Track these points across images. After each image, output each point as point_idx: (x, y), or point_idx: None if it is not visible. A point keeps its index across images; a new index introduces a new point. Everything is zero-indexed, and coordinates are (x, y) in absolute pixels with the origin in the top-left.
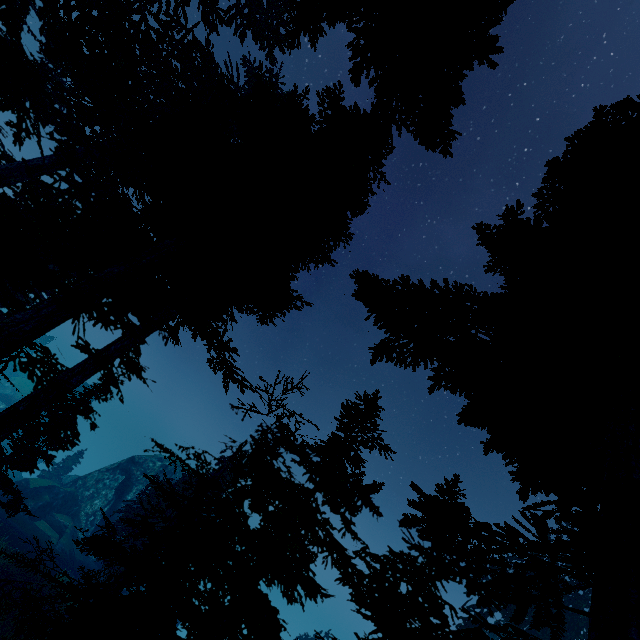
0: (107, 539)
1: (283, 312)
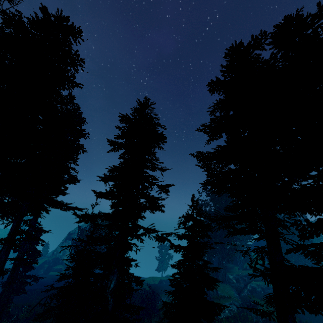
0: (63, 276)
1: (79, 181)
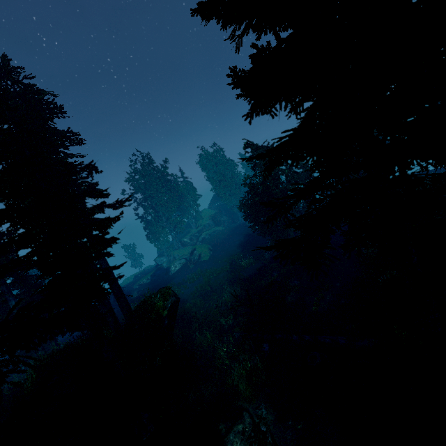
0: None
1: None
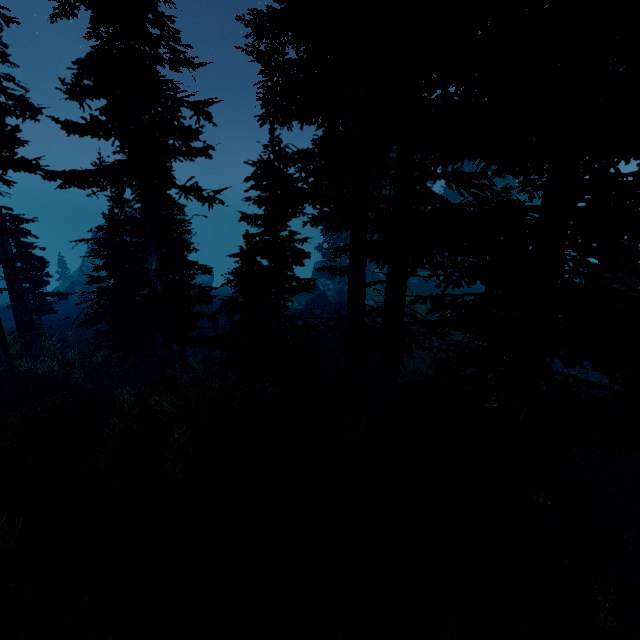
0: (94, 278)
1: (39, 112)
